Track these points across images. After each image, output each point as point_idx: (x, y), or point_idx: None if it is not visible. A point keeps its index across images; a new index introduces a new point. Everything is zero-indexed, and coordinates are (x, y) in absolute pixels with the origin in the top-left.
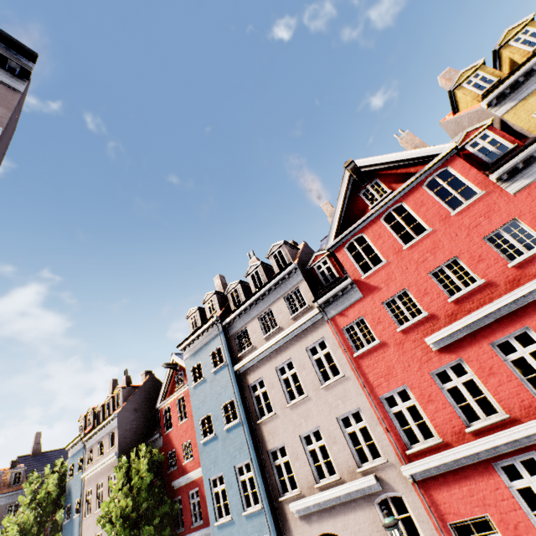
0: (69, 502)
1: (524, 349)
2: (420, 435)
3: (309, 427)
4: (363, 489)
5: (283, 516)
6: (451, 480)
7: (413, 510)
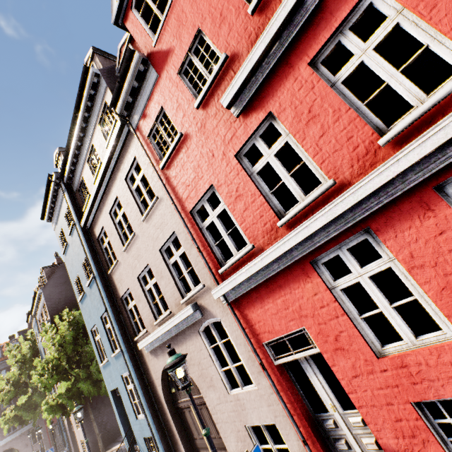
0: (42, 357)
1: (366, 45)
2: (232, 246)
3: (142, 267)
4: (187, 320)
5: (140, 353)
6: (265, 294)
7: (231, 334)
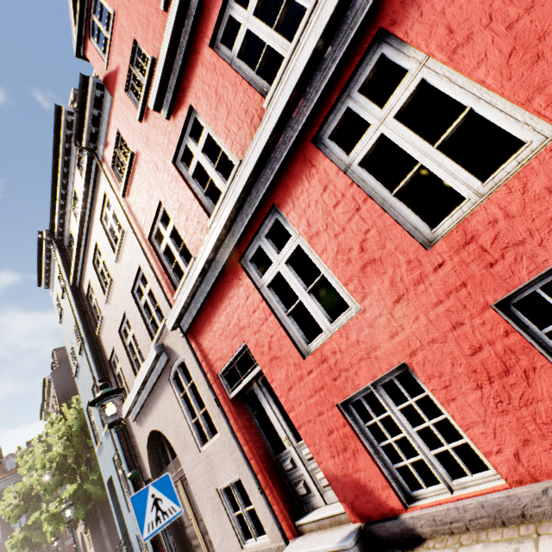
0: None
1: (247, 12)
2: (184, 267)
3: (120, 317)
4: (157, 368)
5: (129, 425)
6: (211, 312)
7: (192, 373)
